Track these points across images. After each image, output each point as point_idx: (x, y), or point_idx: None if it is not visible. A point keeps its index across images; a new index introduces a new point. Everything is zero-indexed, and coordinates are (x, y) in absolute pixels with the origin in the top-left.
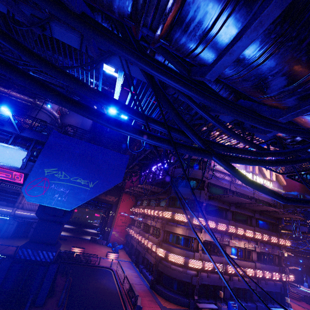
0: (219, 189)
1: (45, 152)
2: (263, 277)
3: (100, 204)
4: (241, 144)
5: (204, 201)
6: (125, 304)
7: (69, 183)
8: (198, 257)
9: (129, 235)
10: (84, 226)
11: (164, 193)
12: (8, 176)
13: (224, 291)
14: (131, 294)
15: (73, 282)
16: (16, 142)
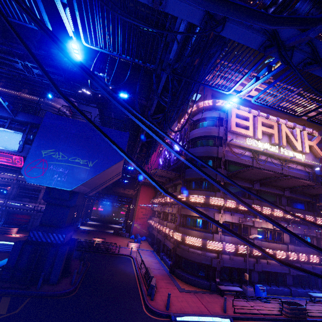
0: (239, 167)
1: (40, 134)
2: (297, 260)
3: (120, 199)
4: (264, 114)
5: (221, 179)
6: (140, 285)
7: (67, 163)
8: (217, 239)
9: (150, 226)
10: (109, 223)
11: (179, 178)
12: (9, 161)
13: (251, 274)
14: (147, 276)
15: (90, 266)
16: (12, 126)
